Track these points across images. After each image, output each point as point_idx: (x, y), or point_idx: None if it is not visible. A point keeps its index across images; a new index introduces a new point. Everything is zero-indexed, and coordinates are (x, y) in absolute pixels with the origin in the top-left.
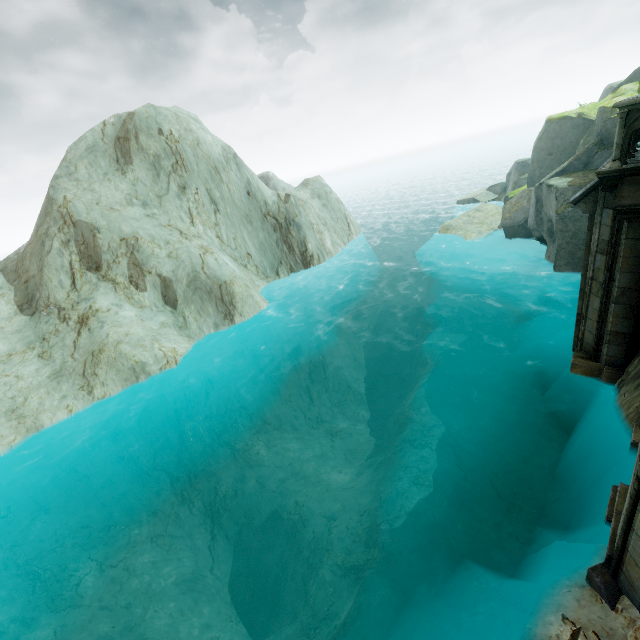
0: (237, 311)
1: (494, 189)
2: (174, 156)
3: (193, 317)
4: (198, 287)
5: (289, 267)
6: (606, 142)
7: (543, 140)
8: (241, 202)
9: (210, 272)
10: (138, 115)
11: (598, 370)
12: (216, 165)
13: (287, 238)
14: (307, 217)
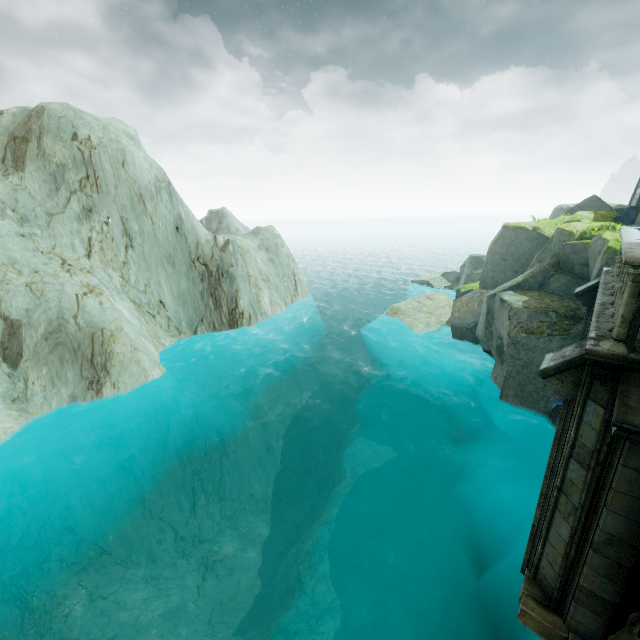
0: (110, 379)
1: (448, 276)
2: (86, 171)
3: (39, 381)
4: (60, 340)
5: (211, 323)
6: (563, 266)
7: (498, 244)
8: (166, 240)
9: (85, 322)
10: (50, 115)
11: (560, 636)
12: (142, 193)
13: (215, 290)
14: (245, 270)
